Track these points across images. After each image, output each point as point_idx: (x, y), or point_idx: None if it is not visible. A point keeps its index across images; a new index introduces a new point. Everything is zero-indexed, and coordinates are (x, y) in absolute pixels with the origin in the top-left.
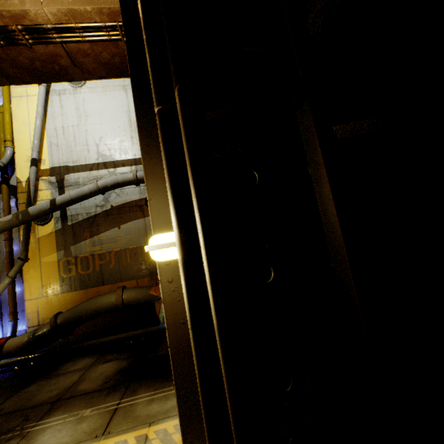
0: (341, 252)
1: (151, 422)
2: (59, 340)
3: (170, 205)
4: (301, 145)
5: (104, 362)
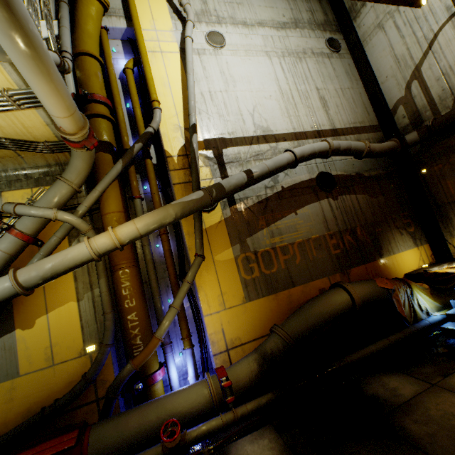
0: None
1: None
2: None
3: None
4: None
5: (442, 376)
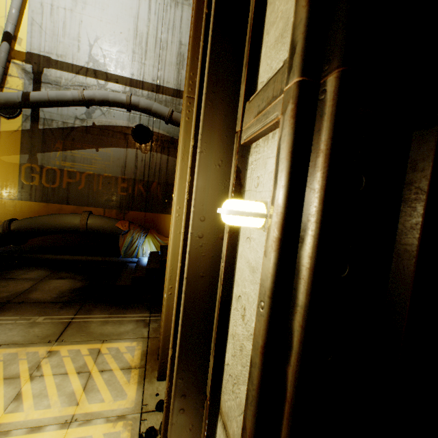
0: (409, 269)
1: (104, 340)
2: (8, 246)
3: (283, 184)
4: (405, 164)
5: (58, 278)
